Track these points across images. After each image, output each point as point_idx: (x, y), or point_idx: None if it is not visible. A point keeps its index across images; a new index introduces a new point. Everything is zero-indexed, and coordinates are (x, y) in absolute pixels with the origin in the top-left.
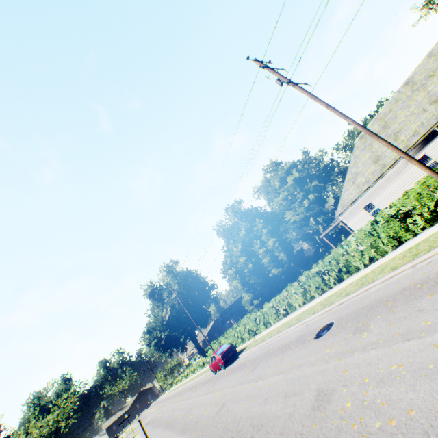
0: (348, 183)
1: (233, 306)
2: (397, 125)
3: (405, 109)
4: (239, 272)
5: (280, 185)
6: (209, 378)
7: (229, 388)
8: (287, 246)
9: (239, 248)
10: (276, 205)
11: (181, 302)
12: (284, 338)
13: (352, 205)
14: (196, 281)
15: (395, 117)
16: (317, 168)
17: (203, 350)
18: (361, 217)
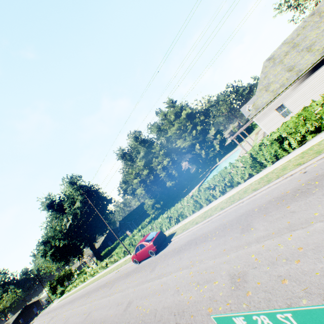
0: (261, 92)
1: (131, 215)
2: (309, 41)
3: (315, 29)
4: (143, 182)
5: (175, 119)
6: (130, 271)
7: (211, 260)
8: (177, 165)
9: (142, 163)
10: (171, 133)
11: (91, 203)
12: (264, 196)
13: (266, 107)
14: (97, 194)
15: (305, 37)
16: (203, 108)
17: (101, 255)
18: (271, 117)
